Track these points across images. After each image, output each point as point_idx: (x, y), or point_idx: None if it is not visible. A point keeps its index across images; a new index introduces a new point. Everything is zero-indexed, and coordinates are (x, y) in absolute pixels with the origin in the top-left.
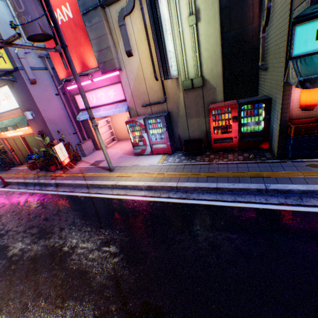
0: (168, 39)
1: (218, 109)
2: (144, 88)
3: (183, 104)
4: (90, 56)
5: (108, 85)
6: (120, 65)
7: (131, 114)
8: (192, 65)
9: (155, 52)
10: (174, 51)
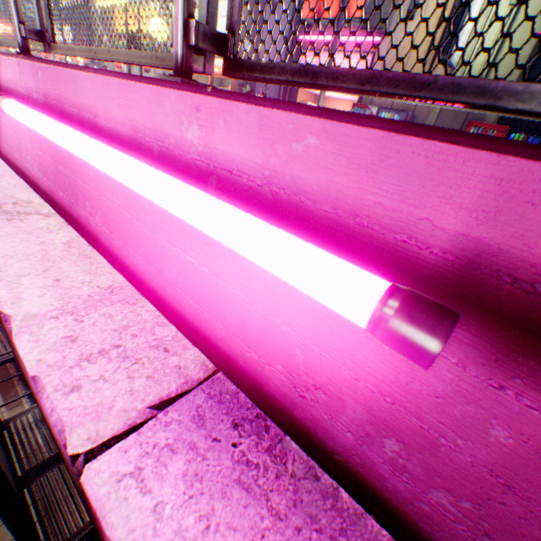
0: (473, 10)
1: (480, 127)
2: (400, 71)
3: (437, 112)
4: (358, 1)
5: (354, 52)
6: (389, 28)
7: (362, 101)
8: (480, 62)
9: (444, 25)
10: (470, 31)
